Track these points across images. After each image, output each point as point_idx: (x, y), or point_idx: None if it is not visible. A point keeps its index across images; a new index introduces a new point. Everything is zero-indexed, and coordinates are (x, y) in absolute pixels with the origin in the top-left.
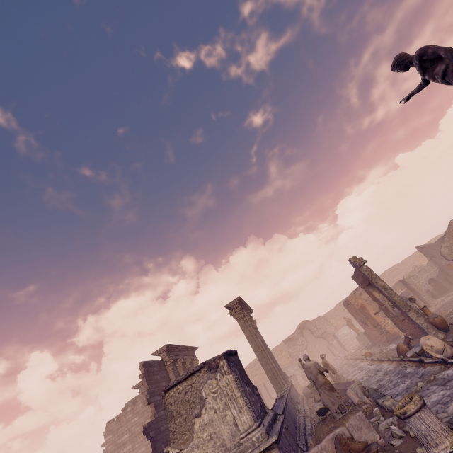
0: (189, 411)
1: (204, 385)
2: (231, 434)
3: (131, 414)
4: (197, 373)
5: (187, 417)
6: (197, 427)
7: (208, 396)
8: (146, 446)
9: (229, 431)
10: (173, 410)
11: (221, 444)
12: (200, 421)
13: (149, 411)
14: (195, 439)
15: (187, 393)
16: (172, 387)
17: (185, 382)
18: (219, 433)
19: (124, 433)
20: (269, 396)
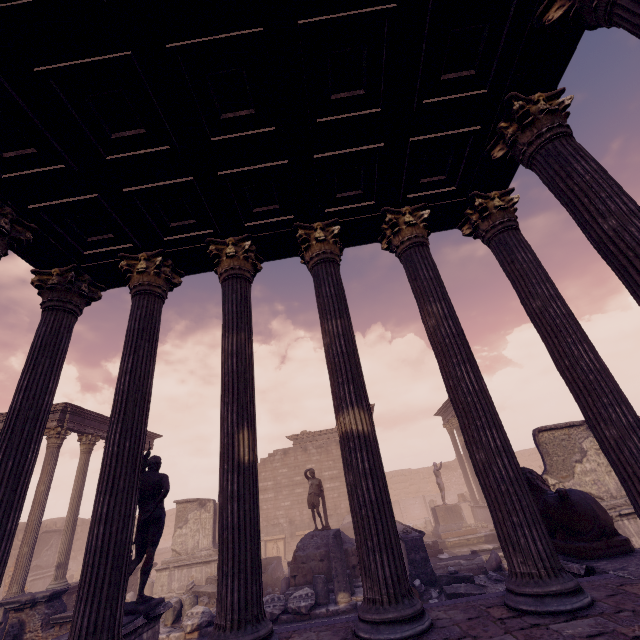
0: (567, 455)
1: (584, 439)
2: (617, 487)
3: (279, 463)
4: (574, 427)
5: (565, 459)
6: (578, 471)
7: (589, 449)
8: (292, 502)
9: (615, 484)
10: (548, 448)
11: (606, 491)
12: (581, 467)
13: (302, 469)
14: (575, 479)
15: (564, 440)
16: (546, 430)
17: (561, 431)
18: (603, 482)
19: (267, 479)
20: (406, 515)
